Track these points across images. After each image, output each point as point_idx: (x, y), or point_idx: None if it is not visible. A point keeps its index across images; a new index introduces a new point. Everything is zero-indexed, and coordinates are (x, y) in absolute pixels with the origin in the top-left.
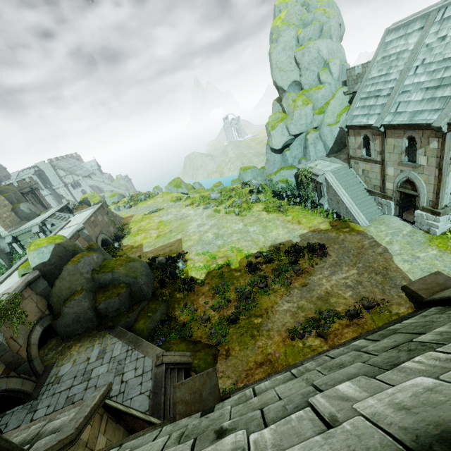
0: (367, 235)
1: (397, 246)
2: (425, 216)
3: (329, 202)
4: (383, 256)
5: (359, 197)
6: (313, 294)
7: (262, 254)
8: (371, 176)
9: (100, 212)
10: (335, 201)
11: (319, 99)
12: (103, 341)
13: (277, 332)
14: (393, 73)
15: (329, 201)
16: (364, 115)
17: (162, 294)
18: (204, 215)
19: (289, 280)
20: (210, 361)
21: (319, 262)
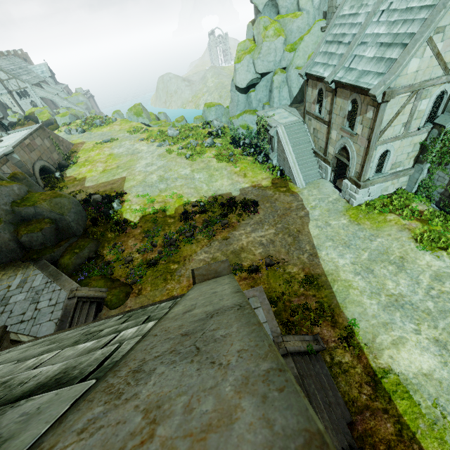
0: (299, 197)
1: (318, 212)
2: (349, 187)
3: (278, 158)
4: (302, 220)
5: (304, 157)
6: (230, 248)
7: (200, 203)
8: (319, 137)
9: (39, 134)
10: (282, 158)
11: (293, 32)
12: (26, 272)
13: (187, 278)
14: (361, 15)
15: (278, 156)
16: (323, 64)
17: (94, 233)
18: (155, 153)
19: (214, 233)
20: (122, 297)
21: (247, 218)
